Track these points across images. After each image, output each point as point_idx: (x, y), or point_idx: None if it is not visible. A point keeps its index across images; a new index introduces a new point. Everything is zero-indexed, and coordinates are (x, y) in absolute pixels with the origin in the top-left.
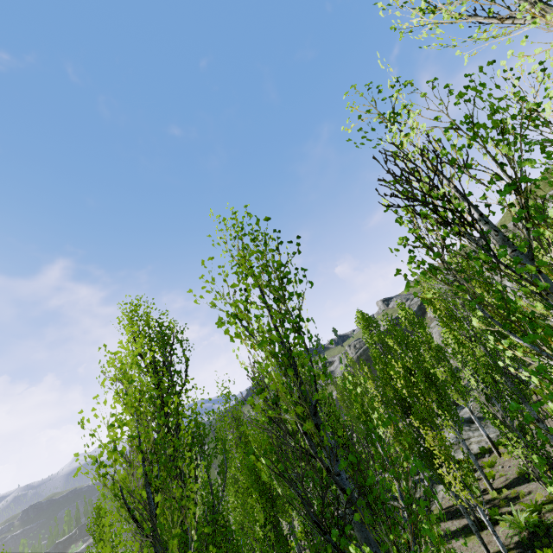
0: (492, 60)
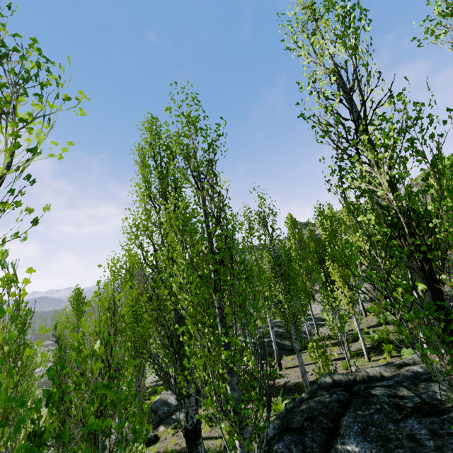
0: None
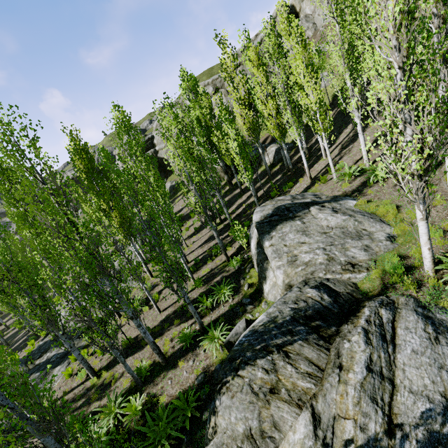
0: None
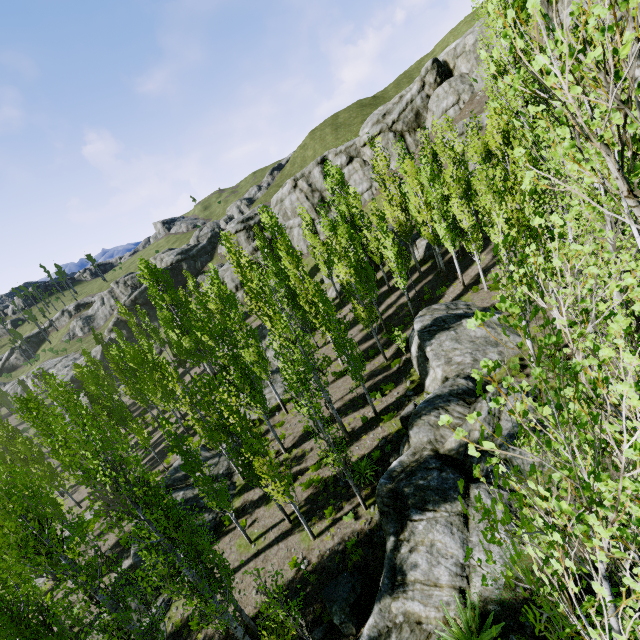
0: (535, 189)
